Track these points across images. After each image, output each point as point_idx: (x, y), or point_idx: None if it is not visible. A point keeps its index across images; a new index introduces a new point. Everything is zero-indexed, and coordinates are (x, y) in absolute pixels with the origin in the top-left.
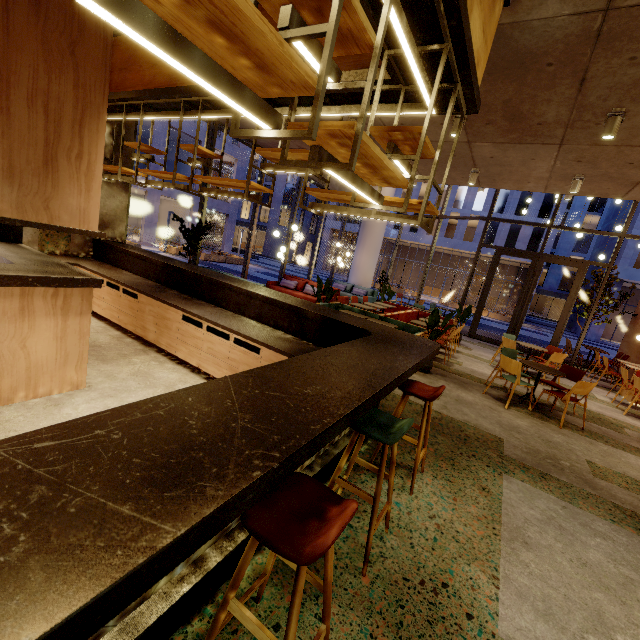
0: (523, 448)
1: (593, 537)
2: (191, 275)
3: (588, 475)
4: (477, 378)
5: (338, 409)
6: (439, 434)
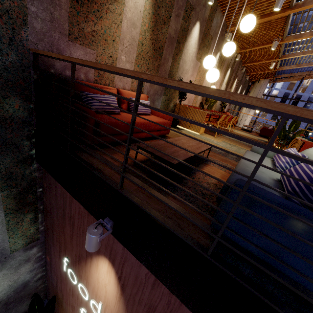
0: None
1: None
2: None
3: None
4: None
5: None
6: None
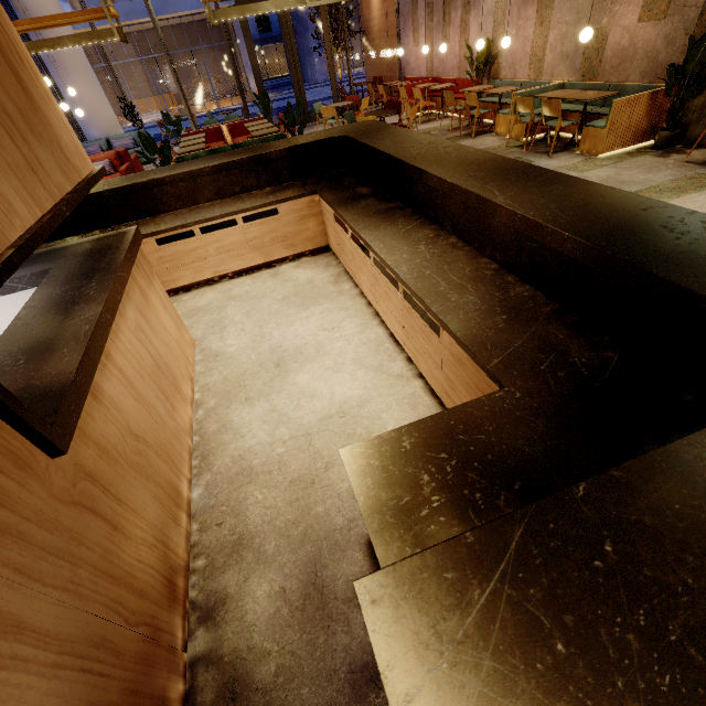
0: None
1: None
2: (81, 202)
3: None
4: None
5: (474, 151)
6: None
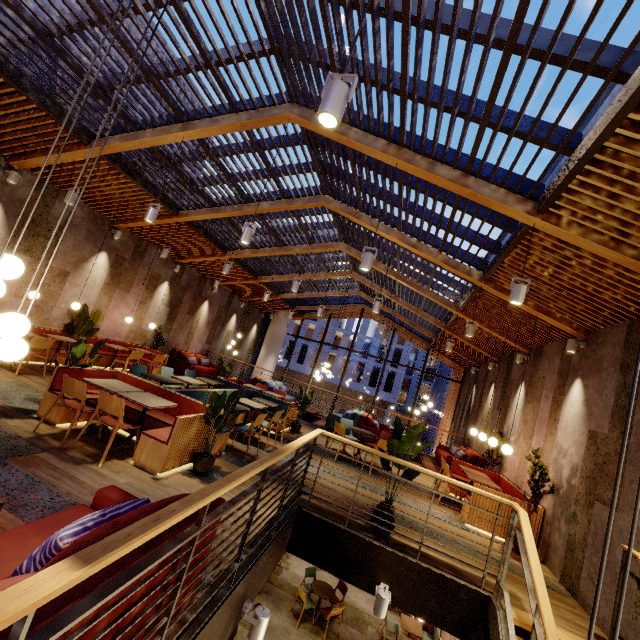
0: None
1: None
2: None
3: None
4: (293, 587)
5: None
6: None
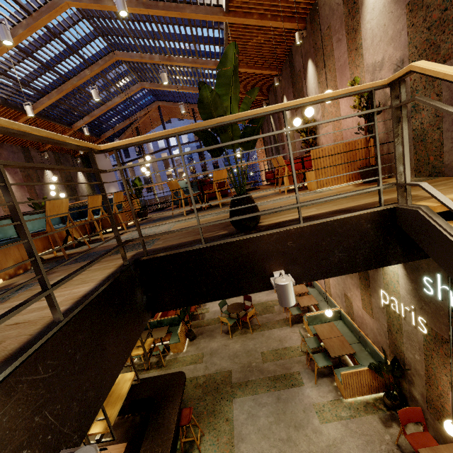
0: (239, 369)
1: (262, 409)
2: None
3: (261, 365)
4: (217, 319)
5: None
6: (207, 396)
